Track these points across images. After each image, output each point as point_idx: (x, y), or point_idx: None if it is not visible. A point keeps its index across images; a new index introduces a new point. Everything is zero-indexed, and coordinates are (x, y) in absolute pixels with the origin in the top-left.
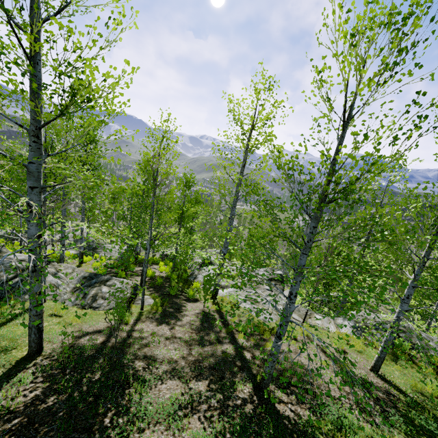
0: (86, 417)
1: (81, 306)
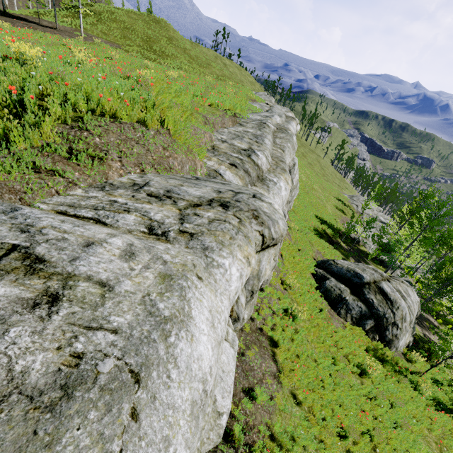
0: None
1: None
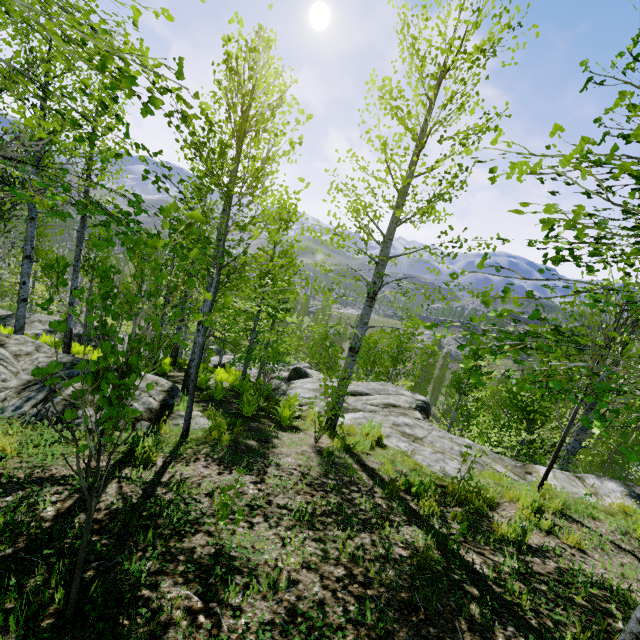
0: None
1: (34, 418)
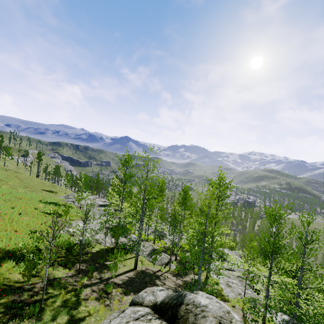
0: (143, 285)
1: (149, 260)
